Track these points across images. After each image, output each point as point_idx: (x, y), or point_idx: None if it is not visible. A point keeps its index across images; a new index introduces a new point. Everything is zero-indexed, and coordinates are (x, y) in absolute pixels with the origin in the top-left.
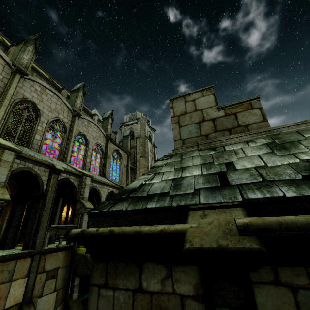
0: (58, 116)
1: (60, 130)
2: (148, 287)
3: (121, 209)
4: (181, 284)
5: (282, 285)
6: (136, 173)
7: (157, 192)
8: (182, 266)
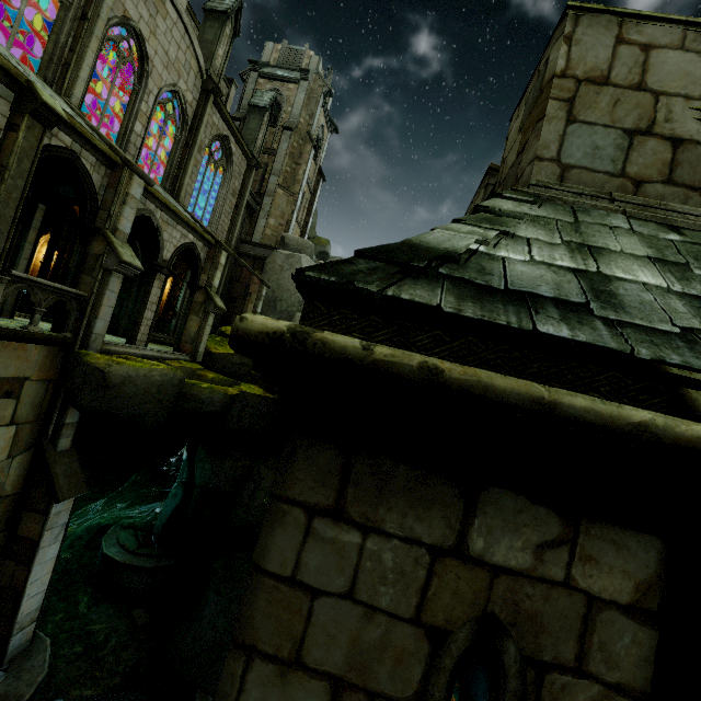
0: None
1: None
2: (489, 554)
3: (436, 306)
4: (598, 570)
5: None
6: (258, 223)
7: (542, 290)
8: (616, 528)
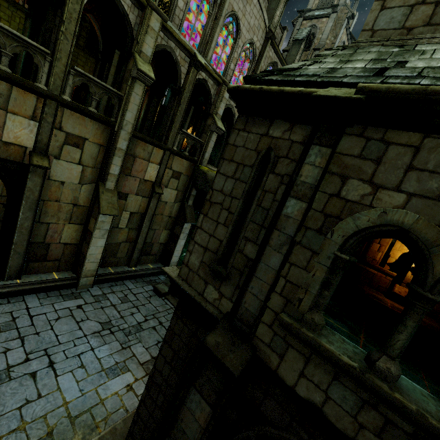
0: None
1: None
2: (273, 134)
3: (272, 79)
4: (296, 135)
5: (362, 137)
6: None
7: (309, 73)
8: (302, 125)
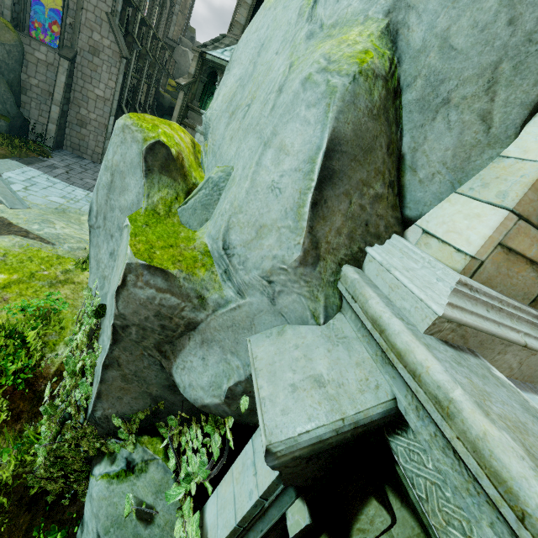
0: None
1: None
2: None
3: None
4: None
5: None
6: (171, 28)
7: None
8: None
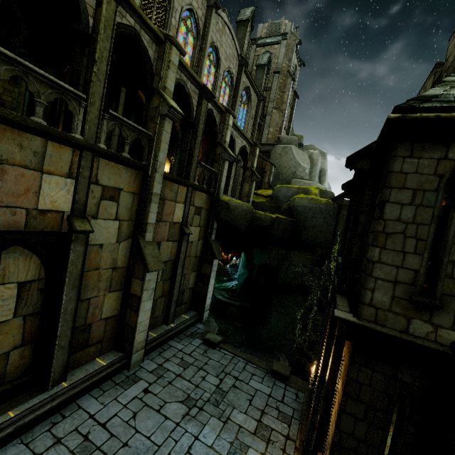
0: (191, 2)
1: (192, 32)
2: (453, 157)
3: (434, 106)
4: None
5: None
6: (263, 132)
7: None
8: None
